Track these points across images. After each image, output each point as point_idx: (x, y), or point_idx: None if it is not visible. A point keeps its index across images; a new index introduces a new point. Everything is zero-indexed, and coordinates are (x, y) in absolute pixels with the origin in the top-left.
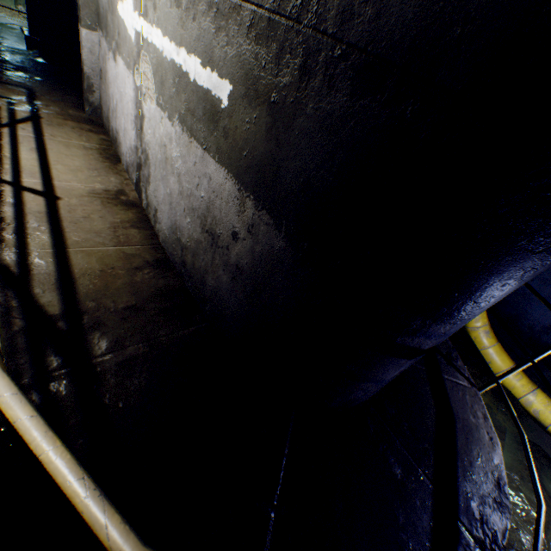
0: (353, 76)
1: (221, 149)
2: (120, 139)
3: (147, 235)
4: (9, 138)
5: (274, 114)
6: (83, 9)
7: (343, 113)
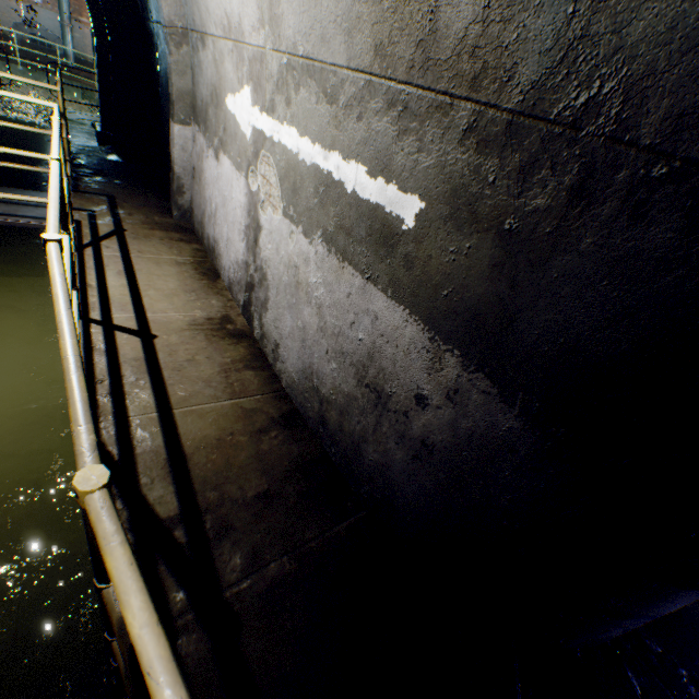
0: (692, 204)
1: (399, 281)
2: (220, 250)
3: (266, 378)
4: (93, 261)
5: (508, 246)
6: (176, 104)
7: (663, 254)
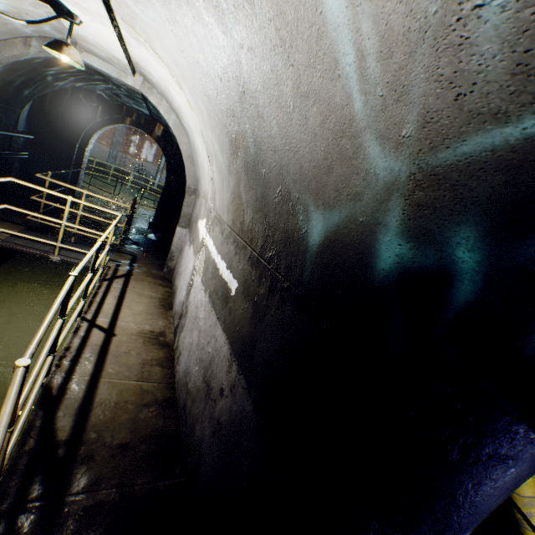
0: (293, 300)
1: (226, 321)
2: (177, 293)
3: (167, 373)
4: (105, 288)
5: (255, 308)
6: (182, 218)
7: (289, 319)
